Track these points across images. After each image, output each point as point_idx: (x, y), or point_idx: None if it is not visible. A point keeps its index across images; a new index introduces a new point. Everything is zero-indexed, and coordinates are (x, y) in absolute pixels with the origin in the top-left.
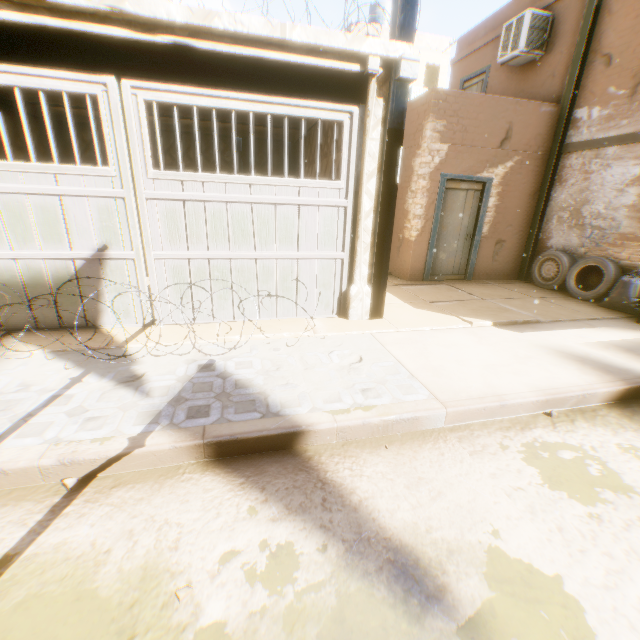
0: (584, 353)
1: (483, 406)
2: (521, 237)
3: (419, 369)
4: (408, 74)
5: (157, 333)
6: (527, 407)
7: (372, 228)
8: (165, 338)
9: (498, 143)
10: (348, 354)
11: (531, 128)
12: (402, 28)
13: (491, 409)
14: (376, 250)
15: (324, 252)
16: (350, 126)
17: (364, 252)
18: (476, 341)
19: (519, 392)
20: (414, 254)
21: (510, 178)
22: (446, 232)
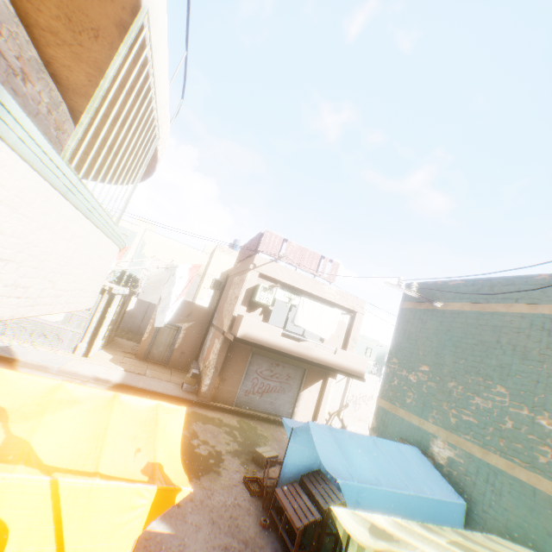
0: (132, 380)
1: (70, 371)
2: (194, 354)
3: (70, 365)
4: (115, 292)
5: (3, 337)
6: (84, 377)
7: (95, 327)
8: (4, 339)
9: (186, 315)
10: (56, 357)
11: (201, 314)
12: (118, 282)
13: (72, 373)
14: (93, 334)
15: (77, 330)
16: (99, 298)
17: (90, 333)
18: (106, 369)
19: (86, 373)
20: (141, 347)
21: (191, 329)
22: (159, 342)
